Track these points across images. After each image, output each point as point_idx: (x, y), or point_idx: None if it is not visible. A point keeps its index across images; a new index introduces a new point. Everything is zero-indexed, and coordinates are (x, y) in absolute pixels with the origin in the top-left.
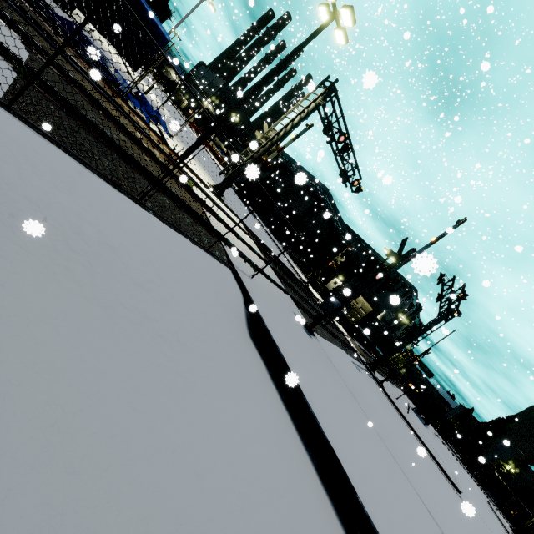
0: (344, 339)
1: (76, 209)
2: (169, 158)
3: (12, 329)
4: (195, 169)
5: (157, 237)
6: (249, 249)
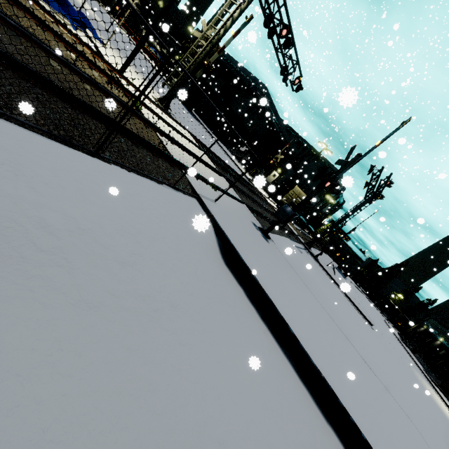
0: (286, 226)
1: (30, 196)
2: (120, 101)
3: (4, 403)
4: (137, 82)
5: (125, 194)
6: (204, 166)
